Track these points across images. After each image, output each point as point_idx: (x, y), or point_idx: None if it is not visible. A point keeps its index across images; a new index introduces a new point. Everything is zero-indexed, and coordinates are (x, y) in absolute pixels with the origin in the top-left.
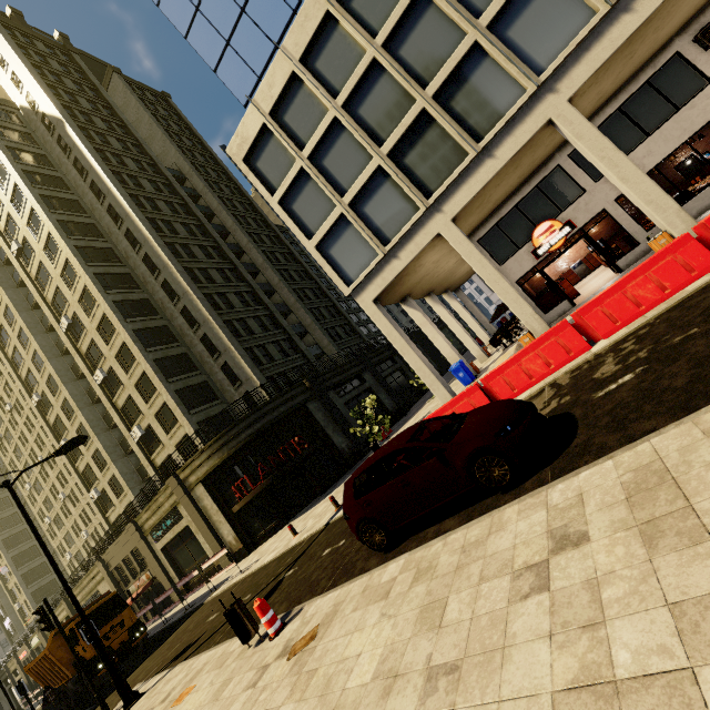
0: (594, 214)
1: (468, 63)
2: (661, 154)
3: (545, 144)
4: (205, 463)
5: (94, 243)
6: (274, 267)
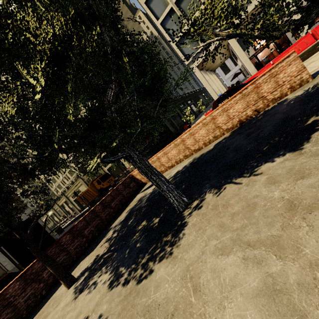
0: None
1: None
2: None
3: None
4: None
5: None
6: None
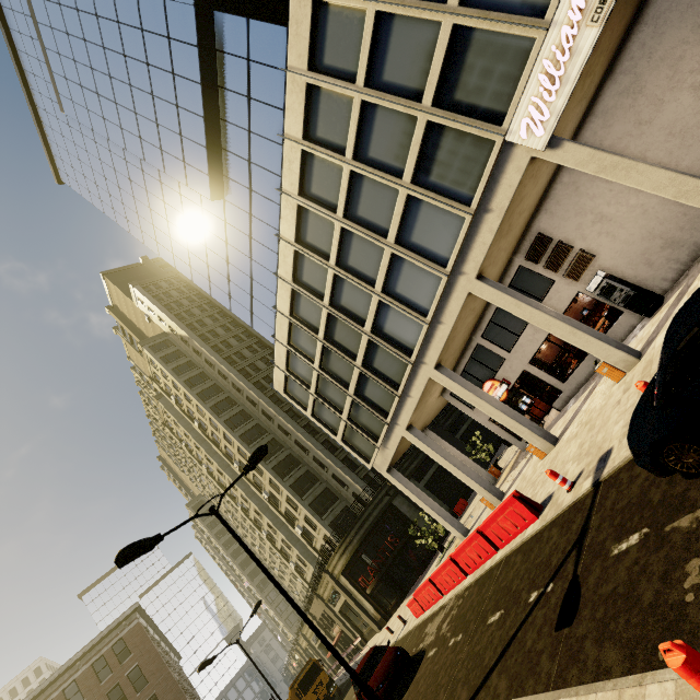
0: (519, 373)
1: (372, 345)
2: (545, 331)
3: (449, 359)
4: (339, 562)
5: (233, 412)
6: None
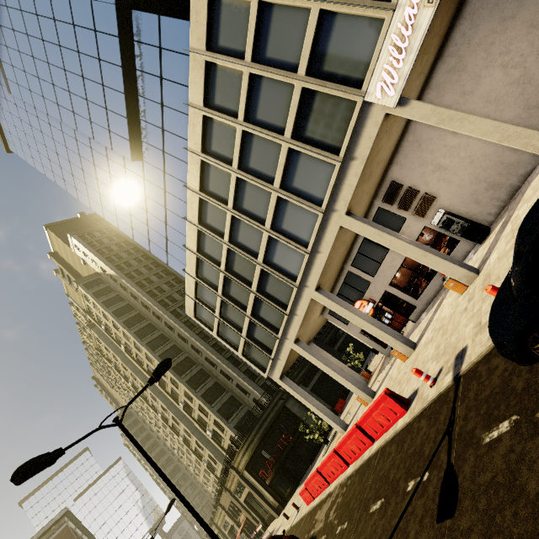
0: (381, 294)
1: (264, 274)
2: (400, 259)
3: (327, 283)
4: (243, 459)
5: (154, 336)
6: None
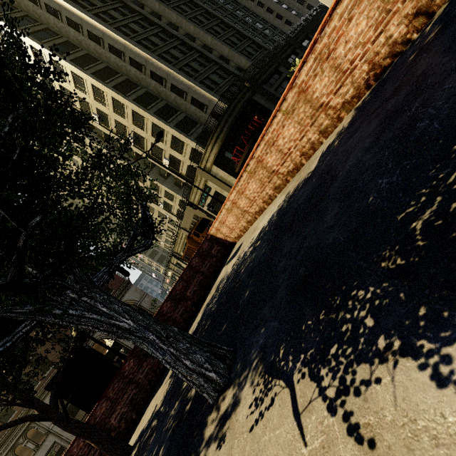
0: None
1: None
2: None
3: None
4: (211, 153)
5: (77, 54)
6: (186, 18)
